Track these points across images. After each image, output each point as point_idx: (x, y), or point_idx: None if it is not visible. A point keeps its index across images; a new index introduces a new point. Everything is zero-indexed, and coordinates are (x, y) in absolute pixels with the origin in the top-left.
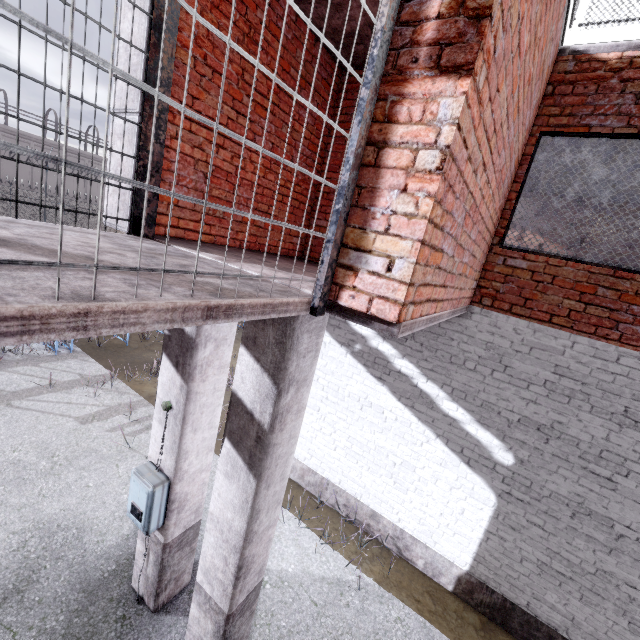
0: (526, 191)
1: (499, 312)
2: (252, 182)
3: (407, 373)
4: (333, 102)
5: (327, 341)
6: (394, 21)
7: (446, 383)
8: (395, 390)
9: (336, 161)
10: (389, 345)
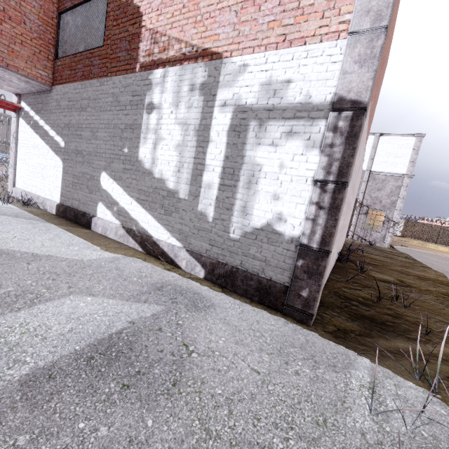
0: (61, 37)
1: (57, 85)
2: None
3: (42, 125)
4: None
5: (25, 125)
6: None
7: (50, 123)
8: (40, 135)
9: None
10: (38, 116)
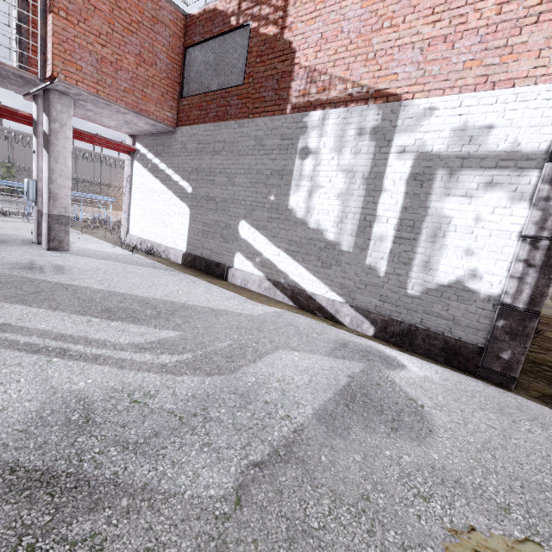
0: (186, 73)
1: (183, 126)
2: None
3: (163, 169)
4: None
5: (141, 169)
6: (45, 5)
7: (173, 167)
8: (161, 179)
9: None
10: (158, 159)
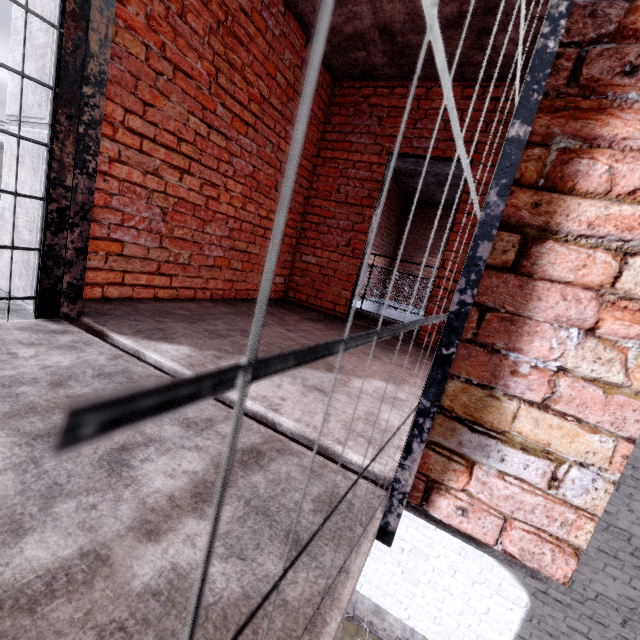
0: None
1: None
2: (227, 215)
3: None
4: (323, 117)
5: None
6: None
7: None
8: None
9: (327, 187)
10: None
